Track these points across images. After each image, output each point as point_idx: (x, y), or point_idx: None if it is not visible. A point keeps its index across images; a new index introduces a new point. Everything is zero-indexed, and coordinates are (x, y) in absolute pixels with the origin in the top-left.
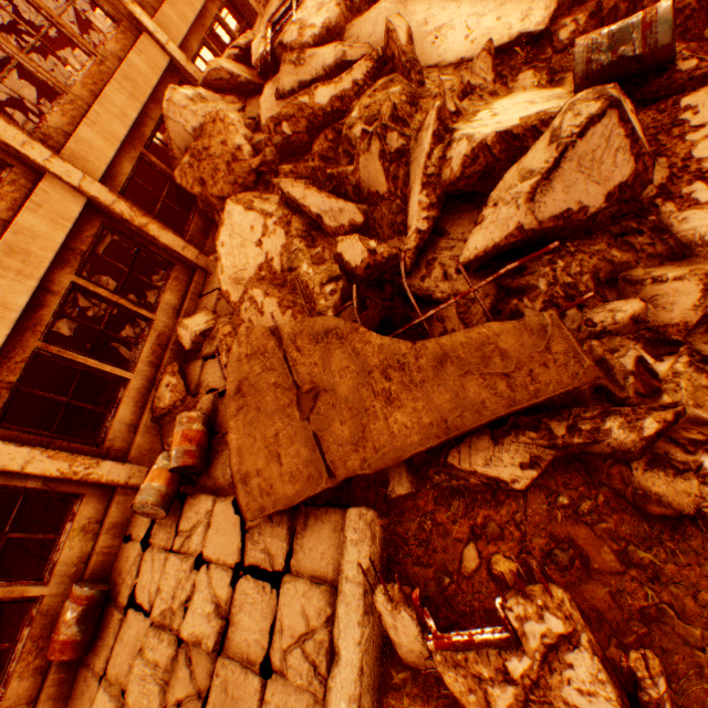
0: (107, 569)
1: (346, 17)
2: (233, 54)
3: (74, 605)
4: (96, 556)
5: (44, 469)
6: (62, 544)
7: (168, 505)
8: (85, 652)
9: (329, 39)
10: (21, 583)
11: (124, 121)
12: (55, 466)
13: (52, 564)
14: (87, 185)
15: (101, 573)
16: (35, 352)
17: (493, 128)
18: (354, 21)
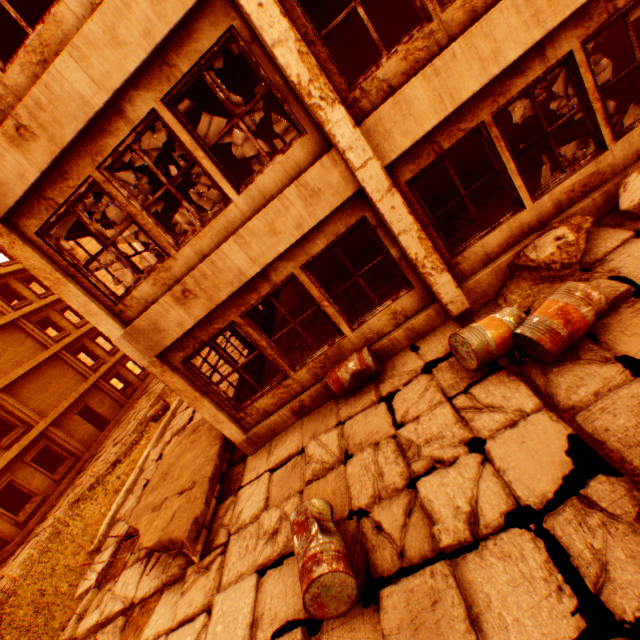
0: (385, 355)
1: None
2: None
3: (357, 362)
4: (386, 340)
5: (408, 246)
6: (375, 312)
7: (482, 362)
8: (342, 395)
9: None
10: (342, 316)
11: None
12: (416, 249)
13: (362, 320)
14: None
15: (380, 354)
16: (476, 127)
17: None
18: None
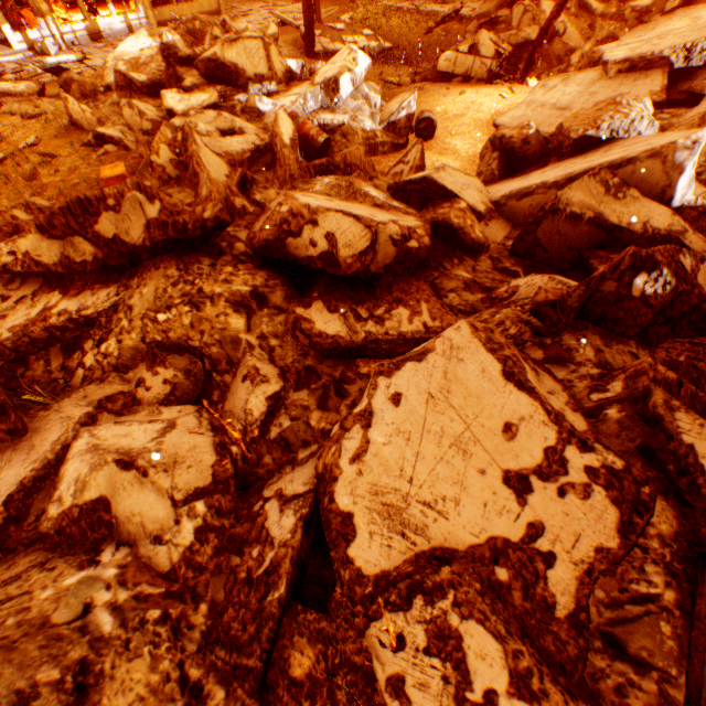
0: None
1: None
2: None
3: None
4: None
5: None
6: None
7: None
8: None
9: None
10: None
11: None
12: None
13: None
14: None
15: None
16: None
17: (544, 5)
18: None
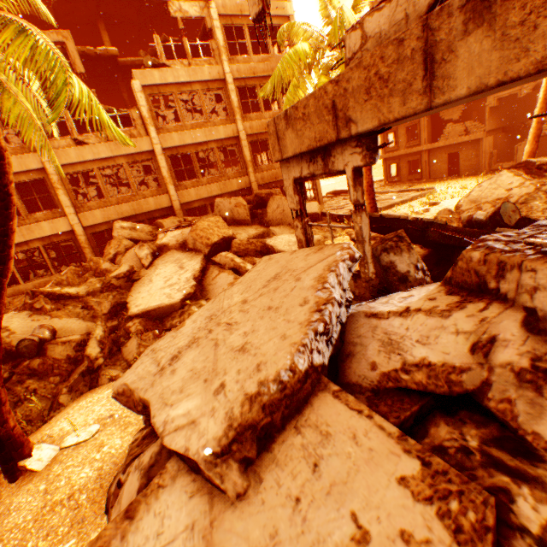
0: None
1: (178, 246)
2: (182, 221)
3: None
4: None
5: None
6: None
7: None
8: None
9: (165, 248)
10: None
11: (120, 215)
12: None
13: None
14: (77, 226)
15: None
16: None
17: None
18: (176, 250)
